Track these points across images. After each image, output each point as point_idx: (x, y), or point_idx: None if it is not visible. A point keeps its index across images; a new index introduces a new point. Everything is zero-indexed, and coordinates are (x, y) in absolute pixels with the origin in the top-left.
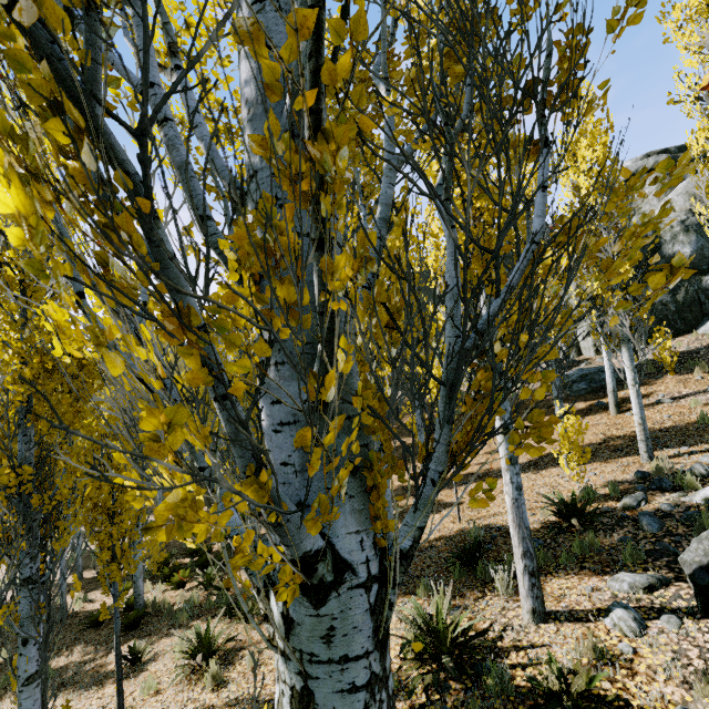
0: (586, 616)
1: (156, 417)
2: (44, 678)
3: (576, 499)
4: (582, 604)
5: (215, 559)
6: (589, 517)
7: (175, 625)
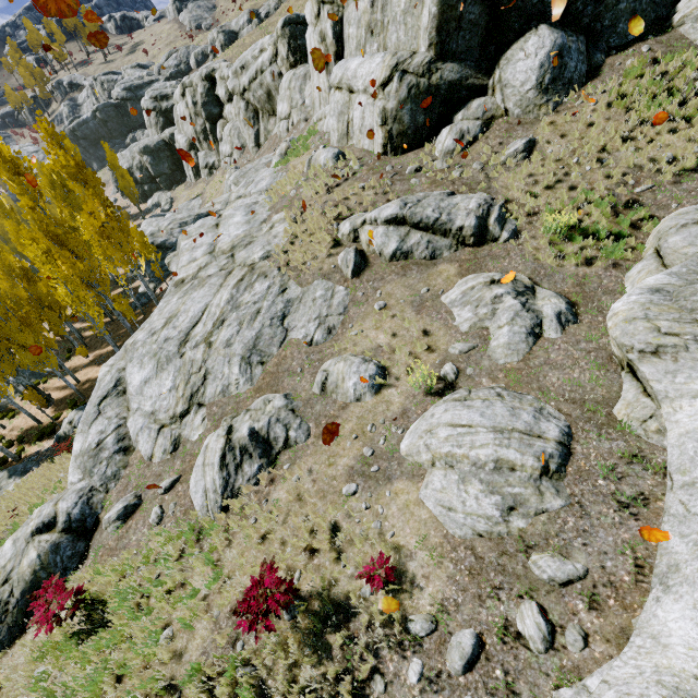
0: None
1: None
2: None
3: None
4: None
5: None
6: None
7: None
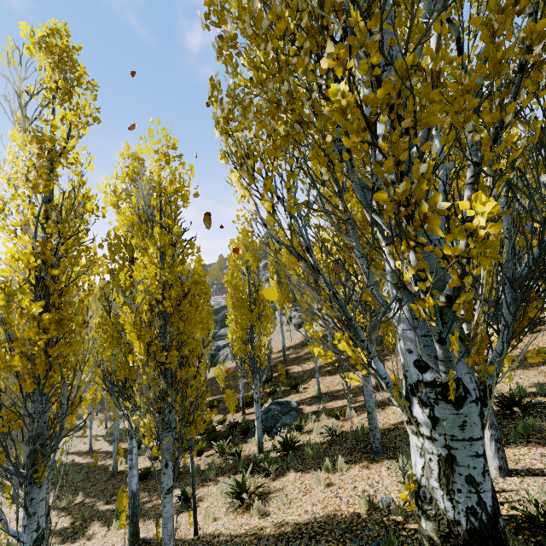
0: (541, 472)
1: (462, 297)
2: (138, 505)
3: (513, 393)
4: (535, 465)
5: (374, 390)
6: (527, 407)
7: (206, 479)
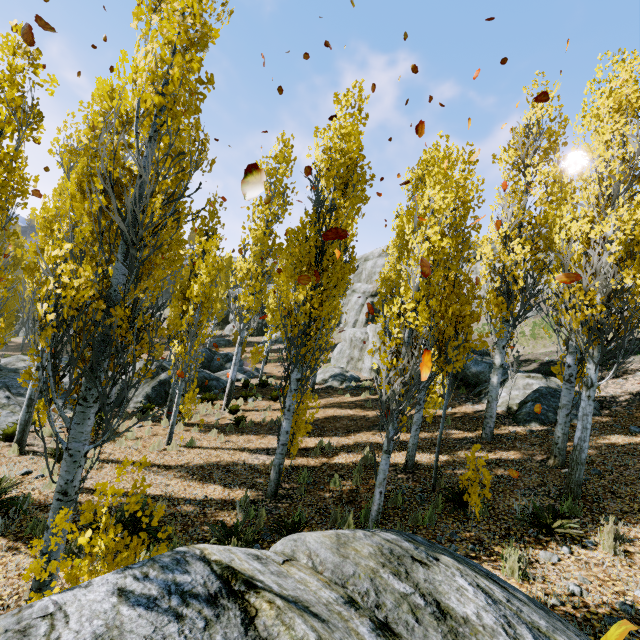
0: None
1: None
2: None
3: None
4: None
5: None
6: None
7: None
